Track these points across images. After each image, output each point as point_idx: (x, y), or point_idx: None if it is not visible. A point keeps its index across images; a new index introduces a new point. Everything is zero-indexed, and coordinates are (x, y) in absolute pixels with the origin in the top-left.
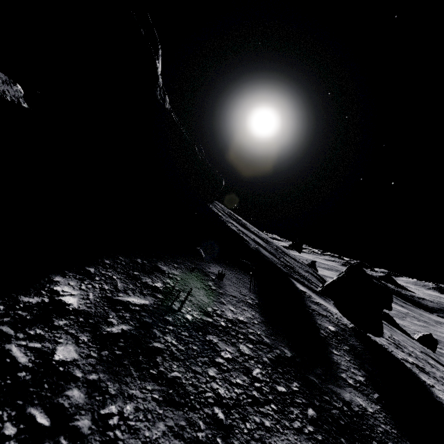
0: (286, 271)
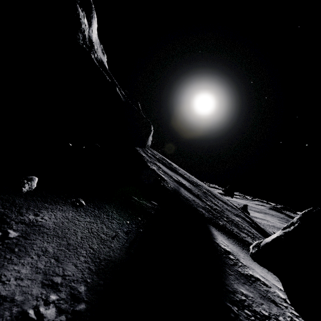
0: (210, 216)
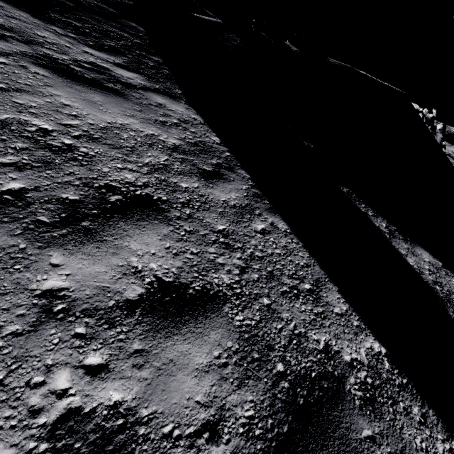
0: None
